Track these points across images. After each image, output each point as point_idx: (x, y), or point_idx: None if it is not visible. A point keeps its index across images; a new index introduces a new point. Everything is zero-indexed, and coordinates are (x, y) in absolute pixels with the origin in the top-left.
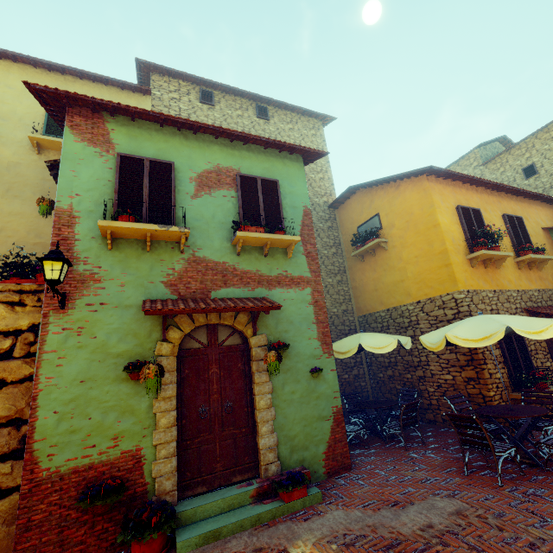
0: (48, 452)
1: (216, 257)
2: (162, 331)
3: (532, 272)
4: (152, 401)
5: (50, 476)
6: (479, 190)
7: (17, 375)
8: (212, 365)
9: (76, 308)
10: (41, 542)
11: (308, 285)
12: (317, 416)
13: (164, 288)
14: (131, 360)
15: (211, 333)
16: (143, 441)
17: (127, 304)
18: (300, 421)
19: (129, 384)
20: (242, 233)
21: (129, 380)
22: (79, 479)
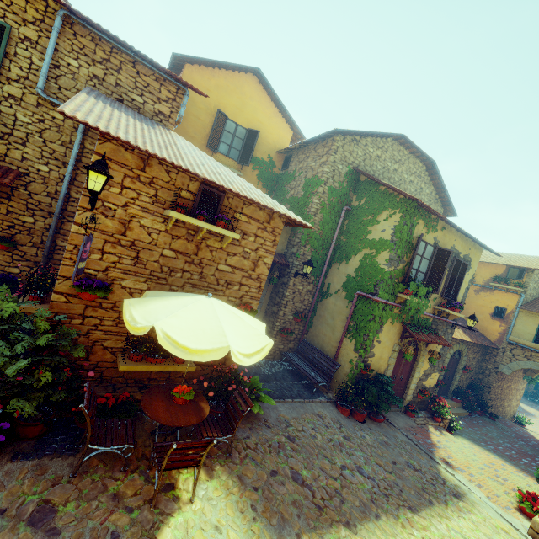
0: None
1: None
2: None
3: None
4: None
5: None
6: None
7: None
8: None
9: None
10: None
11: None
12: None
13: None
14: None
15: None
16: None
17: None
18: None
19: None
20: None
21: None
22: None
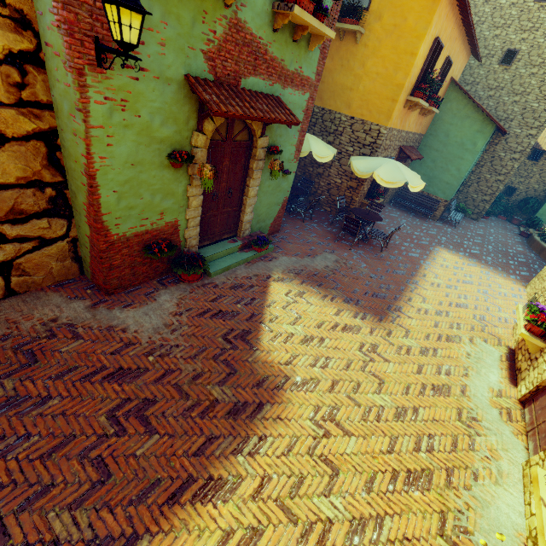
0: (115, 223)
1: (255, 26)
2: (197, 119)
3: (421, 118)
4: (186, 187)
5: (120, 239)
6: (458, 19)
7: (17, 130)
8: (225, 159)
9: (115, 70)
10: (121, 275)
11: (309, 90)
12: (275, 202)
13: (203, 61)
14: (172, 148)
15: (230, 127)
16: (179, 216)
17: (168, 76)
18: (266, 205)
19: (170, 170)
20: (298, 10)
21: (170, 167)
22: (140, 240)
